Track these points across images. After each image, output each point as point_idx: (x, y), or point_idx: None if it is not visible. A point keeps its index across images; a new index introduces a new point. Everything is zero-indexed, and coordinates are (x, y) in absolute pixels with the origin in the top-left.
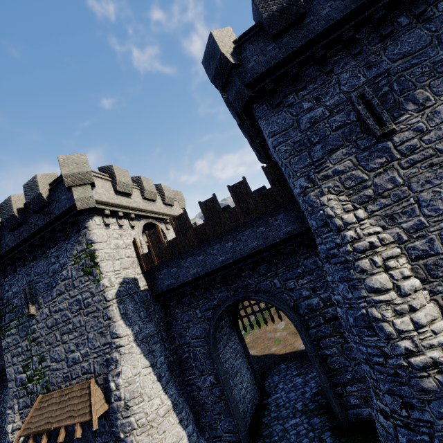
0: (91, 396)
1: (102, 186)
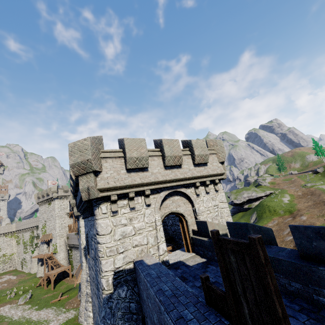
0: (78, 276)
1: None
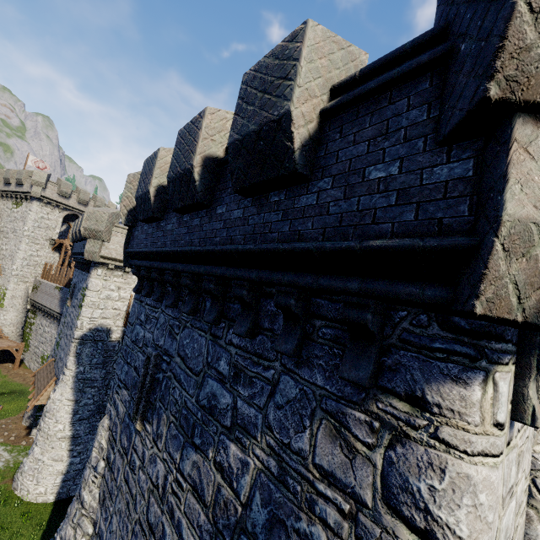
0: (44, 389)
1: (118, 242)
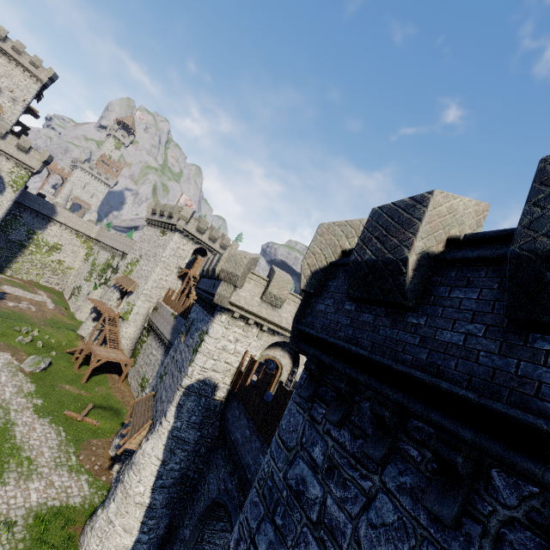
0: (138, 431)
1: (249, 289)
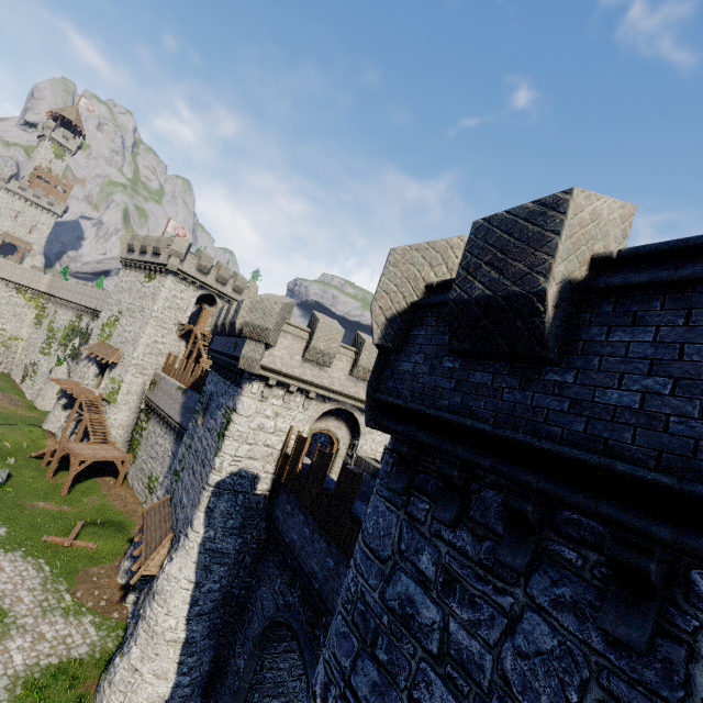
0: (156, 550)
1: (286, 346)
